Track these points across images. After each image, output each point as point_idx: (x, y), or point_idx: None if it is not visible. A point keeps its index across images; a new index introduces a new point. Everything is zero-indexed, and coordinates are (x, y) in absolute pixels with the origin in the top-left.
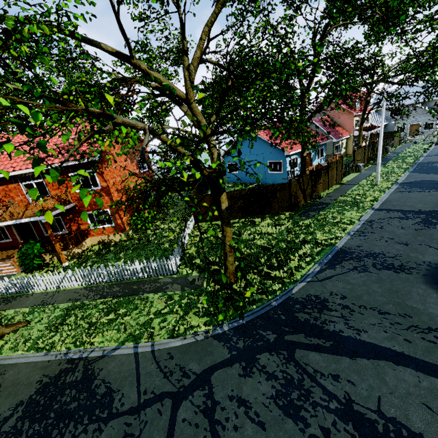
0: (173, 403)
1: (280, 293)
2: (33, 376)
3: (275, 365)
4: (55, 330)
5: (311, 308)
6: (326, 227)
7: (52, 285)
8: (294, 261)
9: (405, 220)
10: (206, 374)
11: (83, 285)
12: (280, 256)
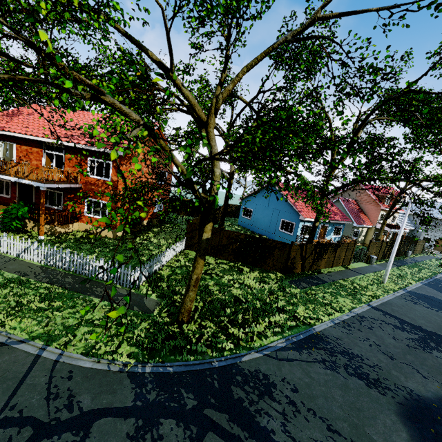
0: (32, 436)
1: (227, 355)
2: None
3: (174, 441)
4: None
5: (252, 387)
6: (312, 304)
7: (13, 251)
8: (260, 326)
9: (400, 330)
10: (92, 416)
11: (42, 263)
12: (249, 315)
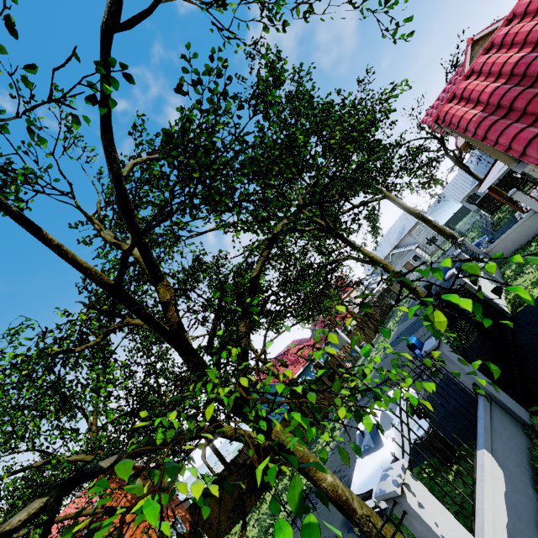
0: None
1: None
2: None
3: None
4: None
5: None
6: None
7: None
8: None
9: (368, 403)
10: None
11: None
12: None
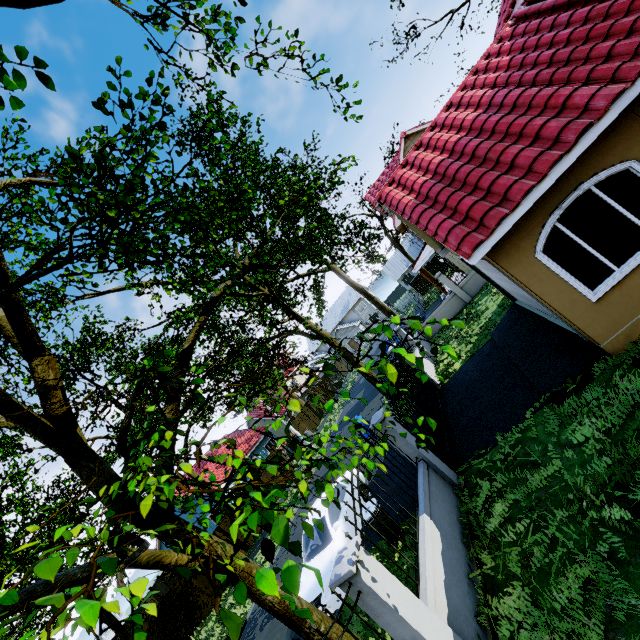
0: None
1: None
2: None
3: None
4: None
5: None
6: None
7: None
8: None
9: (314, 498)
10: None
11: None
12: None
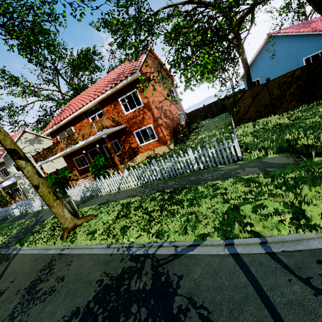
0: None
1: None
2: (93, 271)
3: None
4: (117, 221)
5: None
6: None
7: (114, 187)
8: None
9: None
10: None
11: (139, 185)
12: None
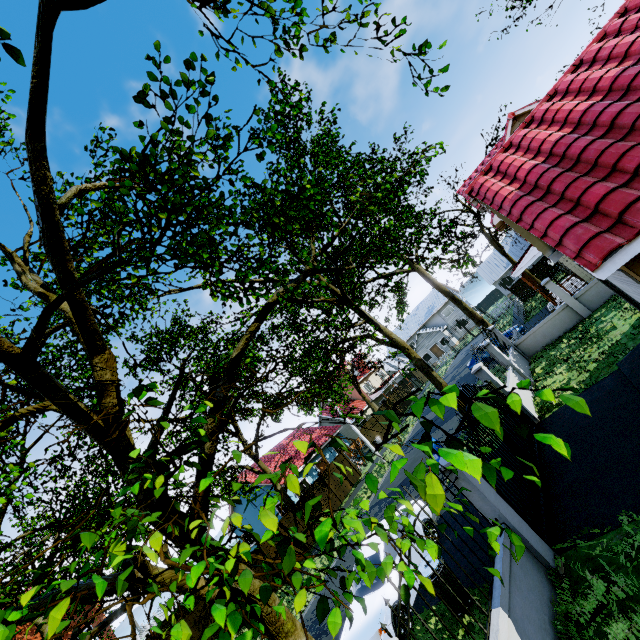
0: None
1: None
2: None
3: None
4: None
5: None
6: None
7: None
8: None
9: (376, 516)
10: None
11: None
12: None
